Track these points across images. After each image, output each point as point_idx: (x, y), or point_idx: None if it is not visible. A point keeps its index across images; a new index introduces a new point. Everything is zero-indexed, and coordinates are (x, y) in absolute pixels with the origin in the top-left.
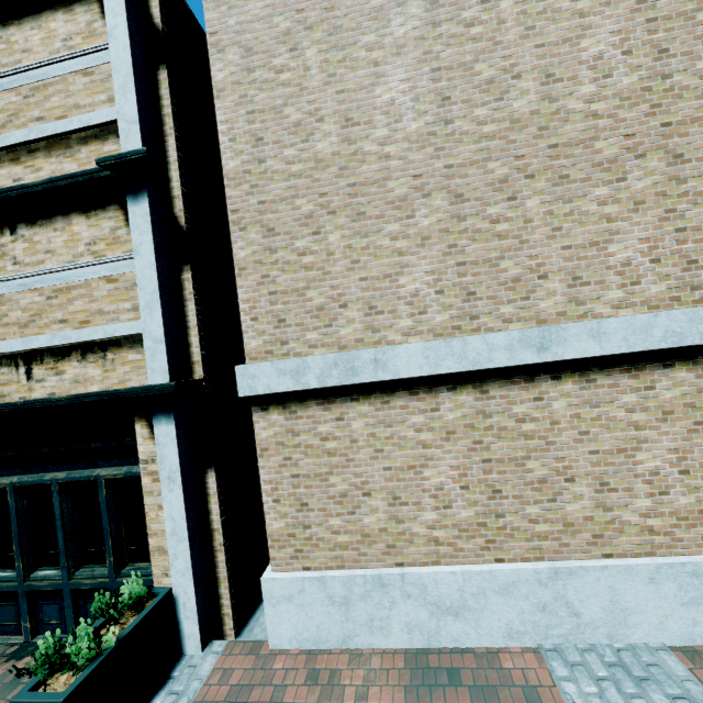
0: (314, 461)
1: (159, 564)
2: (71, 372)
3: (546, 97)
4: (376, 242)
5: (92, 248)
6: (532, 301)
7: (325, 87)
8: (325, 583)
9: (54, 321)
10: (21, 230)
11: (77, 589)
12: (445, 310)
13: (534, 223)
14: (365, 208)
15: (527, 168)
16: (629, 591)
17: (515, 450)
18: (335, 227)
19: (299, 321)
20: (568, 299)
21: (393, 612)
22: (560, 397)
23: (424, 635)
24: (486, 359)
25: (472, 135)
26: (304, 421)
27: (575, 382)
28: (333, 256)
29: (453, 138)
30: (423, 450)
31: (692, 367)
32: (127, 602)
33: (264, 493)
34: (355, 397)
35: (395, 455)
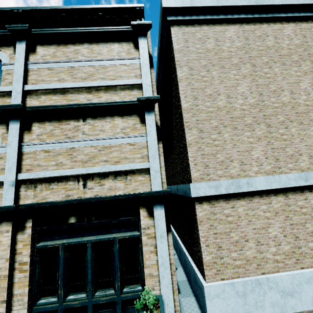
0: (223, 226)
1: (149, 283)
2: (108, 185)
3: (292, 98)
4: (242, 138)
5: (123, 131)
6: (298, 163)
7: (220, 84)
8: (234, 285)
9: (101, 160)
10: (88, 120)
11: (95, 304)
12: (269, 164)
13: (294, 136)
14: (237, 126)
15: (290, 119)
16: None
17: (301, 220)
18: (226, 132)
19: (214, 166)
20: (309, 163)
21: (265, 297)
22: None
23: (279, 307)
24: (288, 183)
25: (271, 106)
26: (218, 208)
27: None
28: (226, 142)
29: (265, 106)
30: (267, 220)
31: None
32: (154, 302)
33: (201, 242)
34: (238, 198)
35: (257, 222)
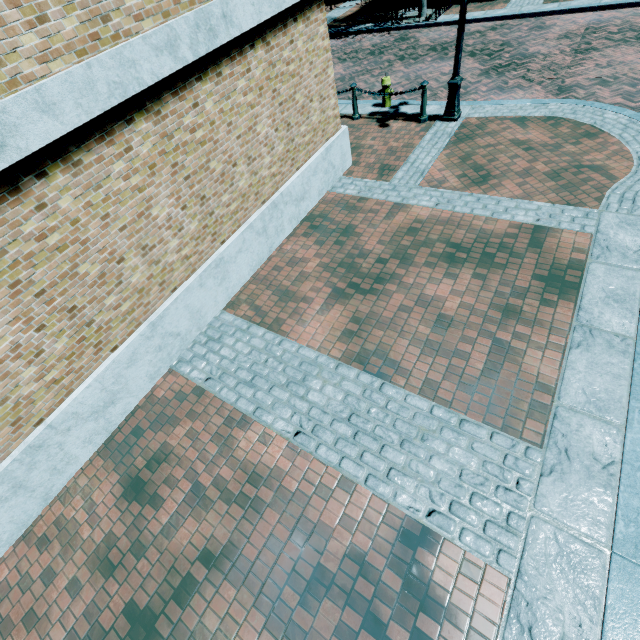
0: None
1: None
2: None
3: None
4: None
5: None
6: None
7: None
8: None
9: None
10: None
11: None
12: None
13: None
14: None
15: None
16: (195, 300)
17: (60, 267)
18: None
19: None
20: None
21: (67, 448)
22: (61, 193)
23: (102, 433)
24: None
25: None
26: None
27: (64, 172)
28: None
29: None
30: None
31: (147, 116)
32: None
33: None
34: None
35: None
